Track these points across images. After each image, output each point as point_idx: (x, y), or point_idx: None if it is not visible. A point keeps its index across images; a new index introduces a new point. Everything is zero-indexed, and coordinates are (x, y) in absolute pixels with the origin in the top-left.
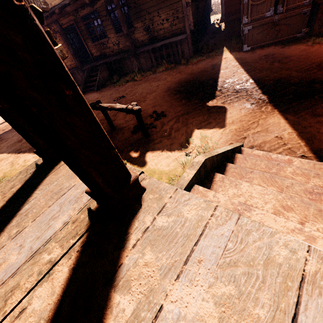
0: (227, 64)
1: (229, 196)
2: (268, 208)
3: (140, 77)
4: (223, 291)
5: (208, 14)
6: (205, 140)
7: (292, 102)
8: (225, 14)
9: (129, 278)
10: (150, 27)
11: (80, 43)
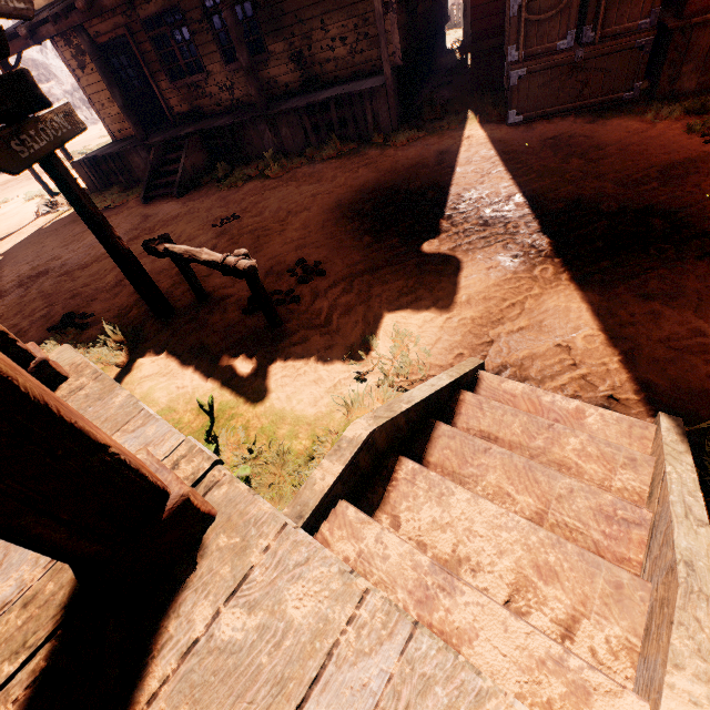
0: (472, 152)
1: (422, 525)
2: (505, 568)
3: (277, 172)
4: None
5: (438, 29)
6: (404, 343)
7: (600, 260)
8: (473, 36)
9: None
10: (303, 54)
11: (143, 80)
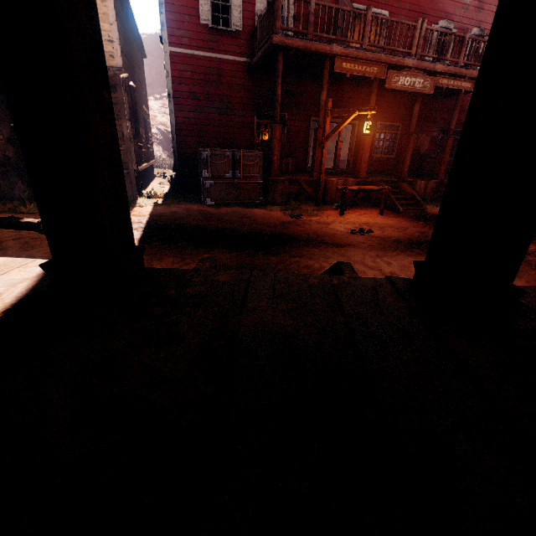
0: (191, 213)
1: None
2: None
3: (32, 209)
4: (287, 307)
5: (152, 162)
6: None
7: (270, 248)
8: (180, 165)
9: (177, 333)
10: None
11: None
